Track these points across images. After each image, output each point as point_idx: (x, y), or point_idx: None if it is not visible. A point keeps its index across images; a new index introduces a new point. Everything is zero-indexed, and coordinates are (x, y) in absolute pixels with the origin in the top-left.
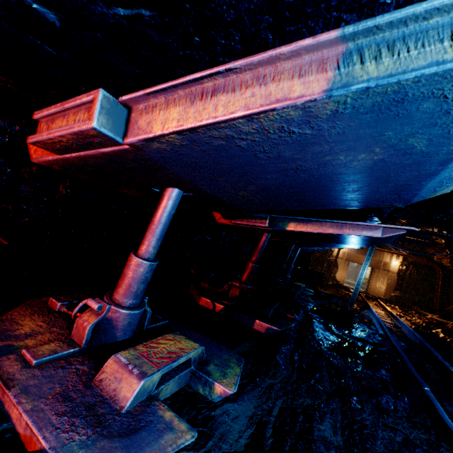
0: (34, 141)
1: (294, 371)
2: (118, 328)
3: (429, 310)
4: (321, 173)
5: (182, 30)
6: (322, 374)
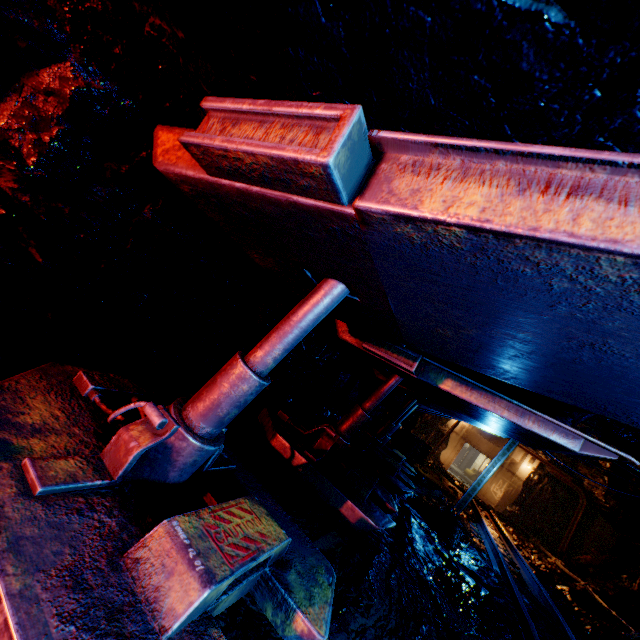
0: (191, 142)
1: (391, 608)
2: (176, 464)
3: (553, 550)
4: (622, 363)
5: (587, 68)
6: (431, 629)
